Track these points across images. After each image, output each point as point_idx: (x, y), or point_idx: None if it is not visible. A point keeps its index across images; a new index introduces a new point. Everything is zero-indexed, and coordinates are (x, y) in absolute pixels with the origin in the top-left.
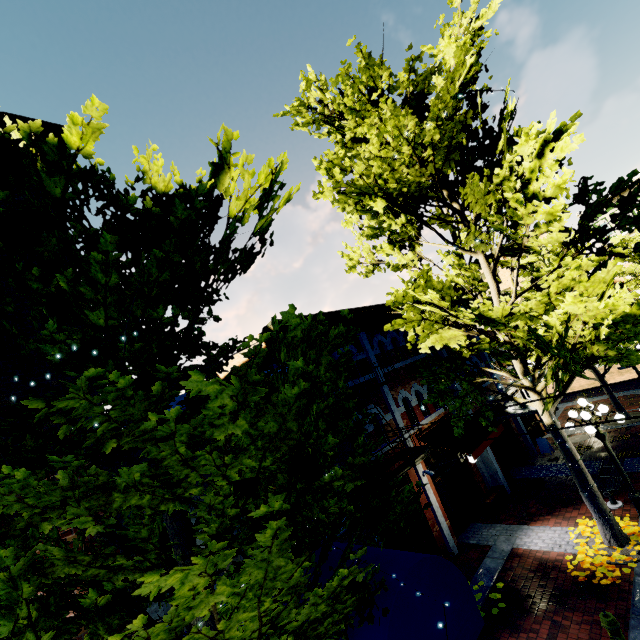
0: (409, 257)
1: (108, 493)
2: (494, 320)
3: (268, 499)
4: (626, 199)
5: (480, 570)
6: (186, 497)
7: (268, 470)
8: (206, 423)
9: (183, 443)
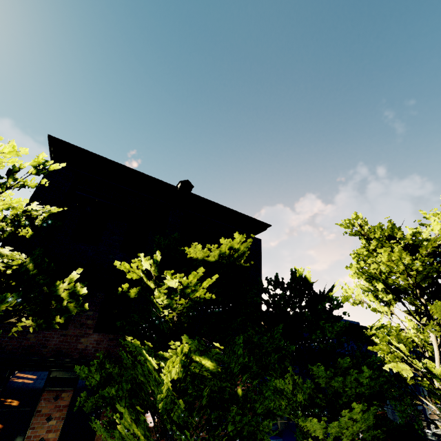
0: (385, 309)
1: (328, 379)
2: (434, 374)
3: (361, 401)
4: None
5: None
6: (344, 389)
7: (365, 393)
8: (360, 376)
9: (353, 378)
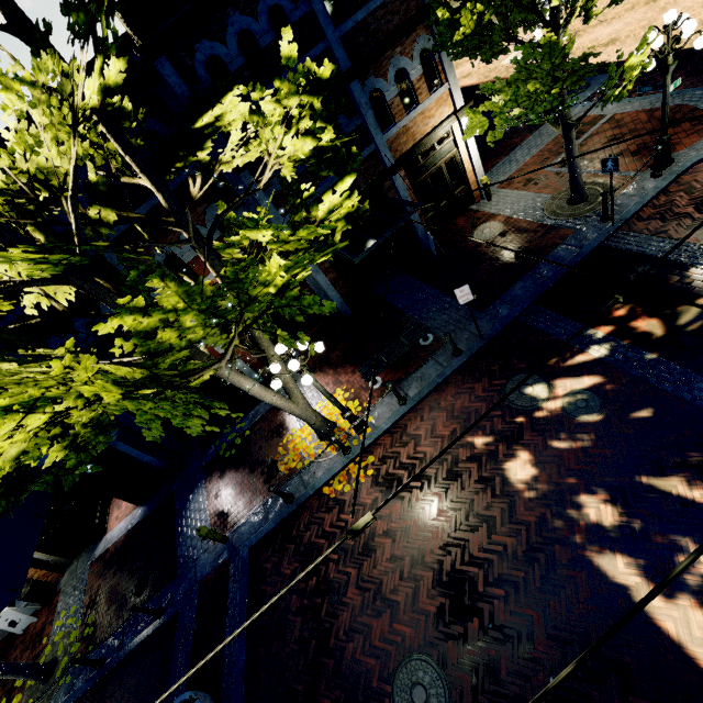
0: None
1: None
2: None
3: None
4: None
5: (253, 410)
6: None
7: None
8: None
9: None
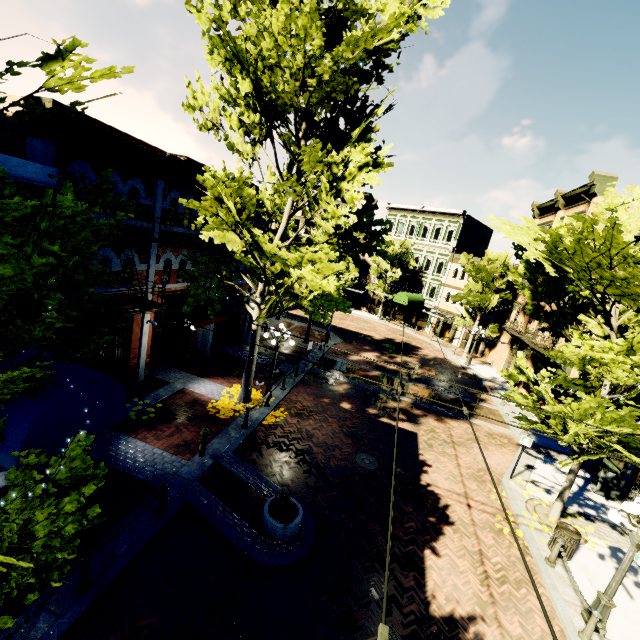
0: (247, 149)
1: None
2: (264, 251)
3: None
4: (376, 233)
5: (152, 394)
6: None
7: None
8: None
9: None
